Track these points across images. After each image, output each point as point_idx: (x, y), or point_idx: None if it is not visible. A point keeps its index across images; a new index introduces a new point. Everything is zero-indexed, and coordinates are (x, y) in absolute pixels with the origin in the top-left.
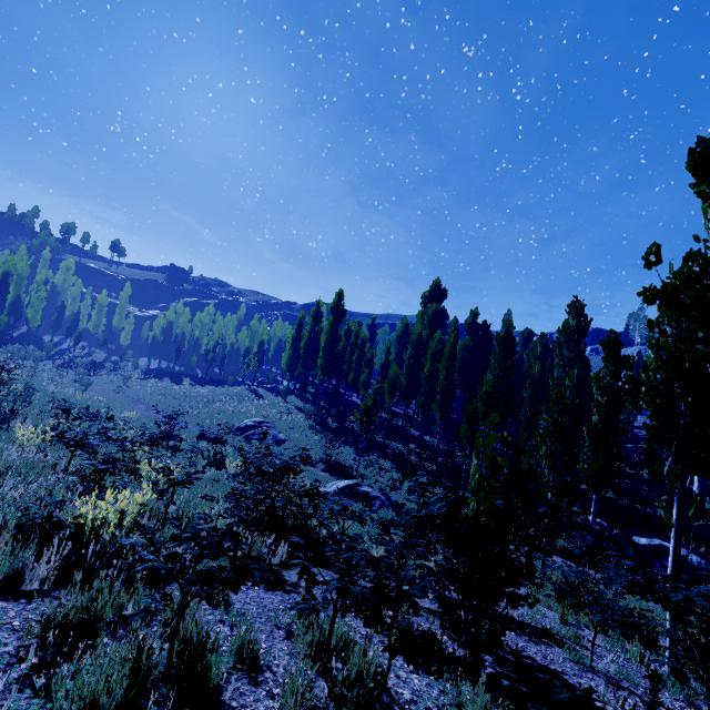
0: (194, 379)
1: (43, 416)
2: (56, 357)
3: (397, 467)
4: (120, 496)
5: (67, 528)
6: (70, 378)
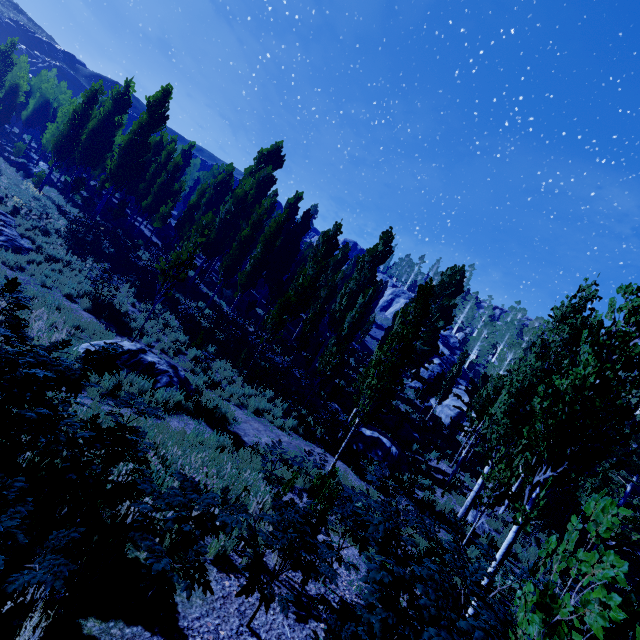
0: None
1: None
2: None
3: (184, 327)
4: None
5: None
6: None
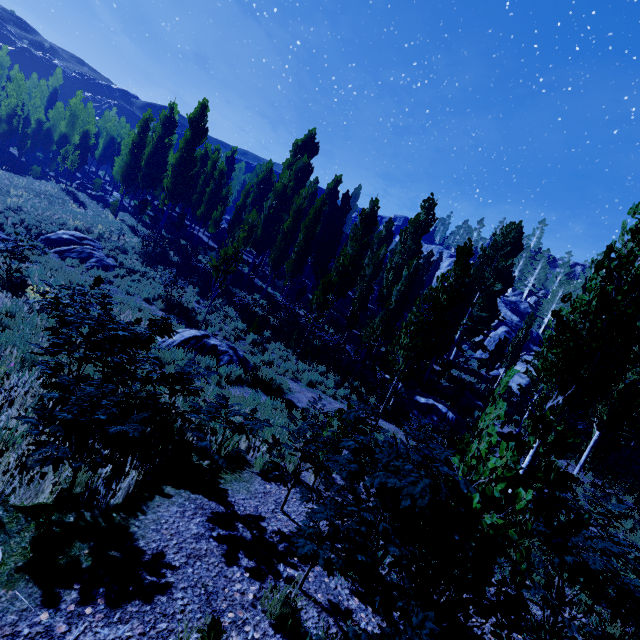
0: None
1: None
2: None
3: (242, 317)
4: None
5: None
6: None
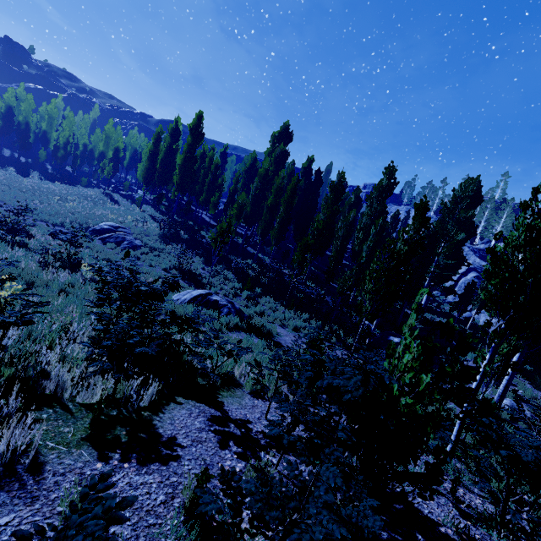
0: (44, 174)
1: None
2: None
3: (238, 278)
4: None
5: None
6: None
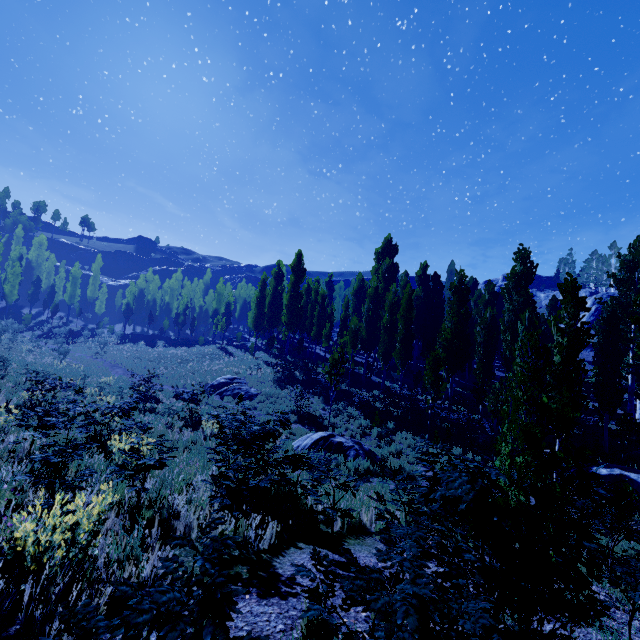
0: (168, 342)
1: (17, 389)
2: (34, 328)
3: (365, 414)
4: (71, 505)
5: (5, 552)
6: (49, 348)
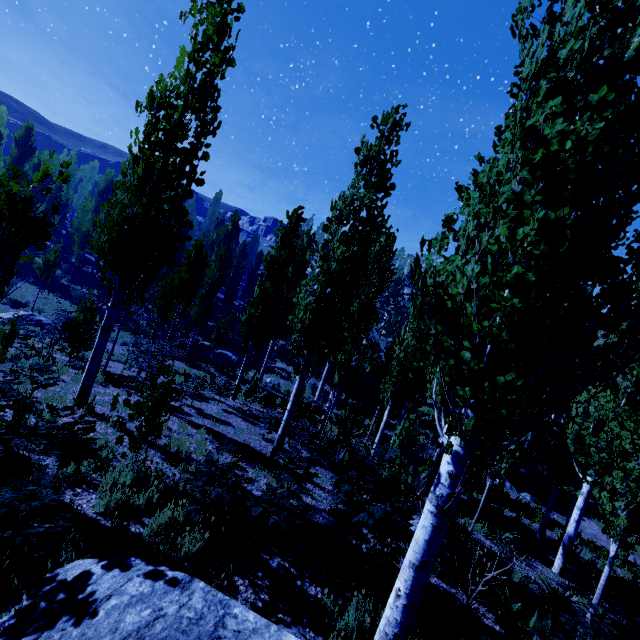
0: None
1: None
2: None
3: (76, 306)
4: None
5: None
6: None
